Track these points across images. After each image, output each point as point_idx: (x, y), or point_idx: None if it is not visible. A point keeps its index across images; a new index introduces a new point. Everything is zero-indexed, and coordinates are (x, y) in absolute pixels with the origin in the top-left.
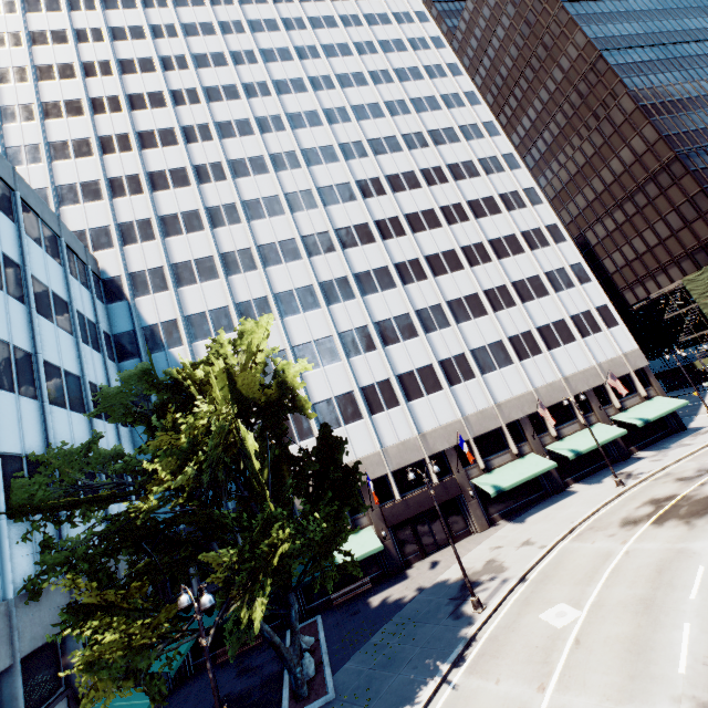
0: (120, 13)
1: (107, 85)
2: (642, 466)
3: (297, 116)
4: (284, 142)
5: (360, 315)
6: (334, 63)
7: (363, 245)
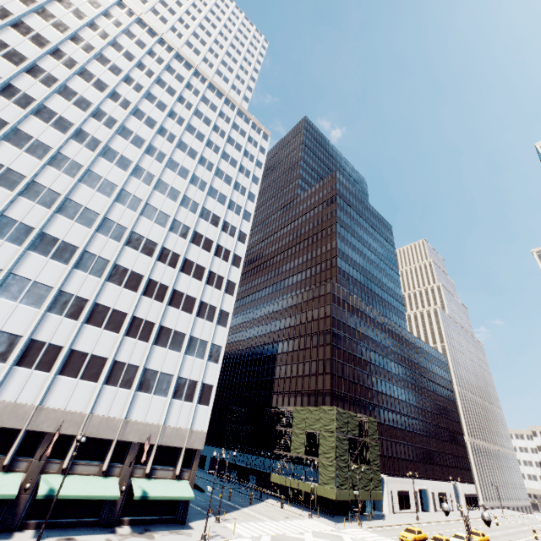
0: (81, 0)
1: (14, 5)
2: (93, 540)
3: (129, 131)
4: (101, 133)
5: (6, 259)
6: (187, 135)
7: (78, 222)
